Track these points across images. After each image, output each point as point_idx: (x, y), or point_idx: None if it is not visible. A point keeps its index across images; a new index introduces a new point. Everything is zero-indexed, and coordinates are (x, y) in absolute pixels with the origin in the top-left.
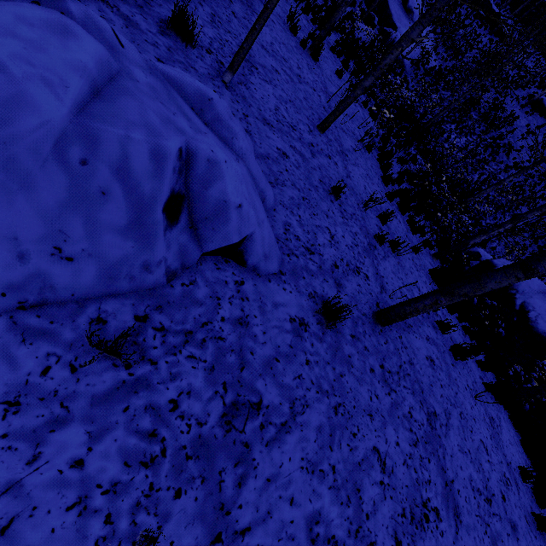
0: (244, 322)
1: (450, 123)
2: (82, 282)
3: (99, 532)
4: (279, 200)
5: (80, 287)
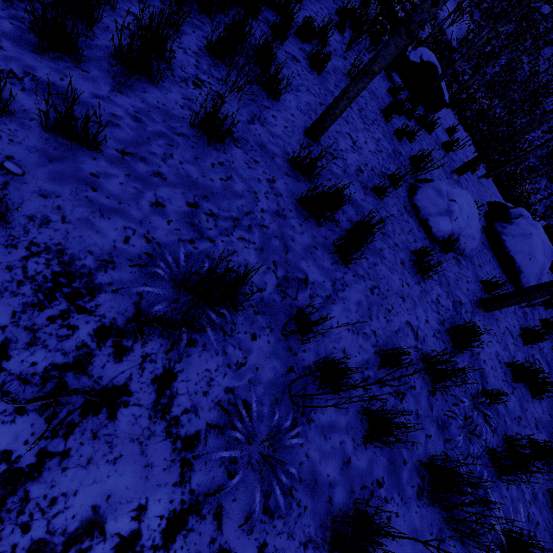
0: None
1: (494, 98)
2: None
3: None
4: None
5: None
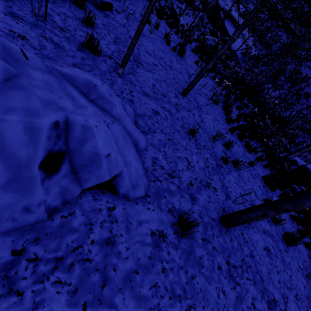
0: (111, 241)
1: (268, 84)
2: None
3: None
4: (150, 143)
5: None
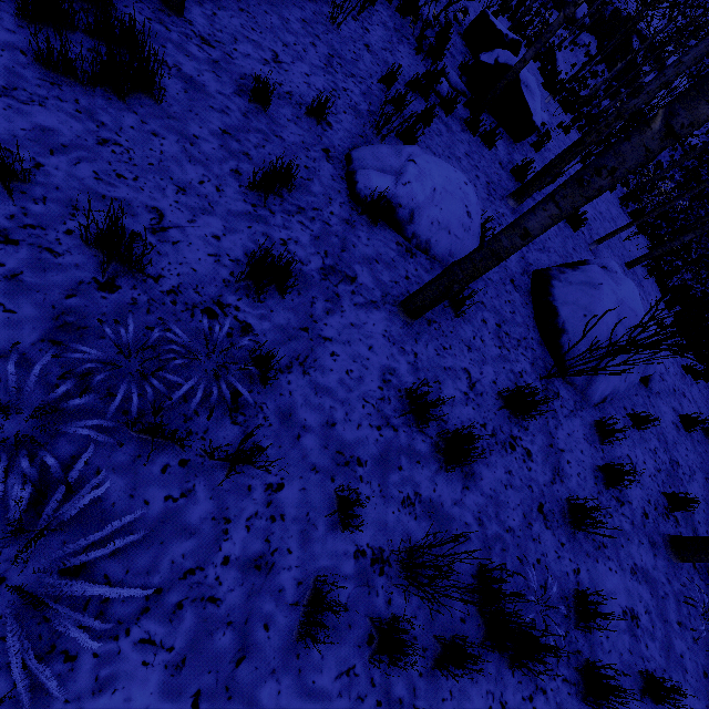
0: (658, 419)
1: None
2: (622, 391)
3: (658, 488)
4: None
5: (620, 393)
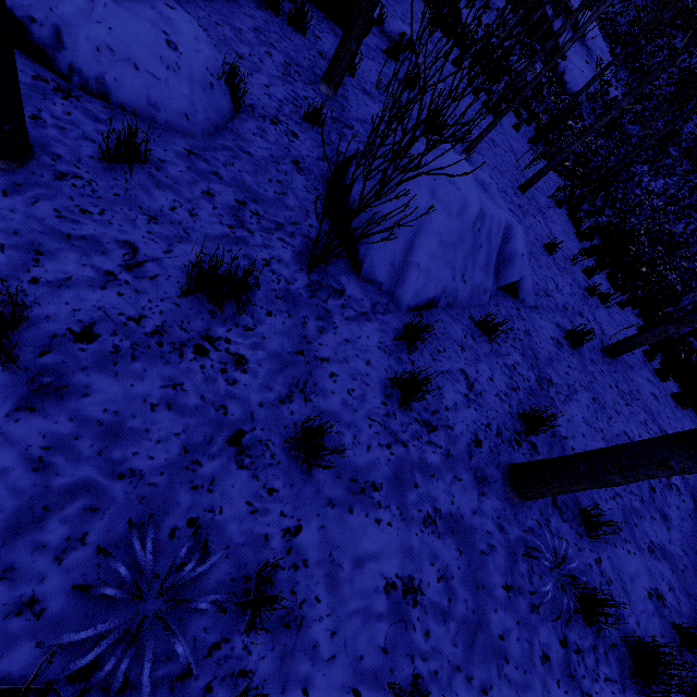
0: (528, 333)
1: (641, 163)
2: (464, 296)
3: (509, 410)
4: None
5: (463, 299)
